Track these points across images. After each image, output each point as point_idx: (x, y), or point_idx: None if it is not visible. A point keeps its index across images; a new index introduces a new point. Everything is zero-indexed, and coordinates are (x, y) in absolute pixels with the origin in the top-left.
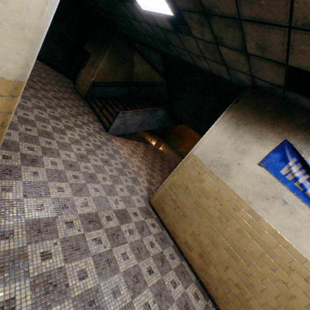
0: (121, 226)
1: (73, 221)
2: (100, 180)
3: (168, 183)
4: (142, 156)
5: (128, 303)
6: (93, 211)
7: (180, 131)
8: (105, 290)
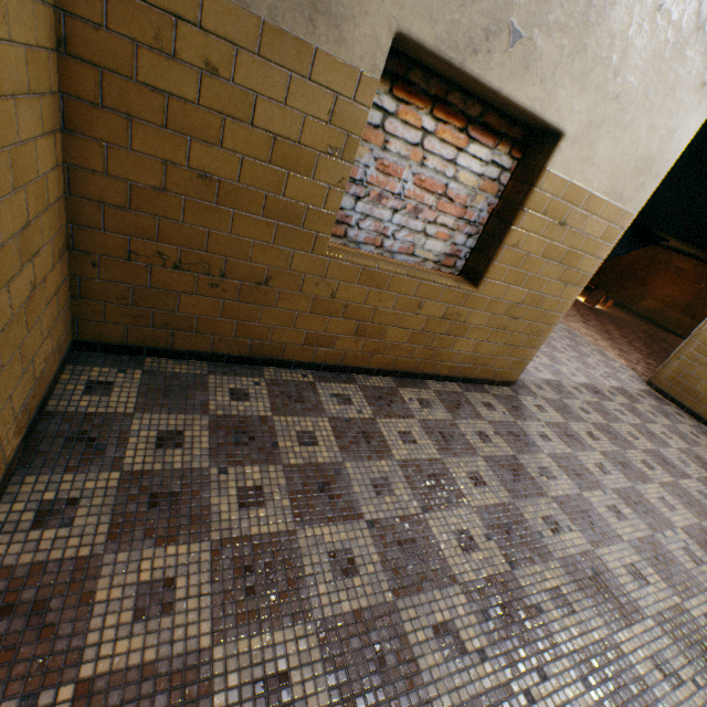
0: (633, 405)
1: (577, 388)
2: (560, 350)
3: (695, 344)
4: (580, 320)
5: (706, 477)
6: (587, 382)
7: (635, 264)
8: (668, 457)
